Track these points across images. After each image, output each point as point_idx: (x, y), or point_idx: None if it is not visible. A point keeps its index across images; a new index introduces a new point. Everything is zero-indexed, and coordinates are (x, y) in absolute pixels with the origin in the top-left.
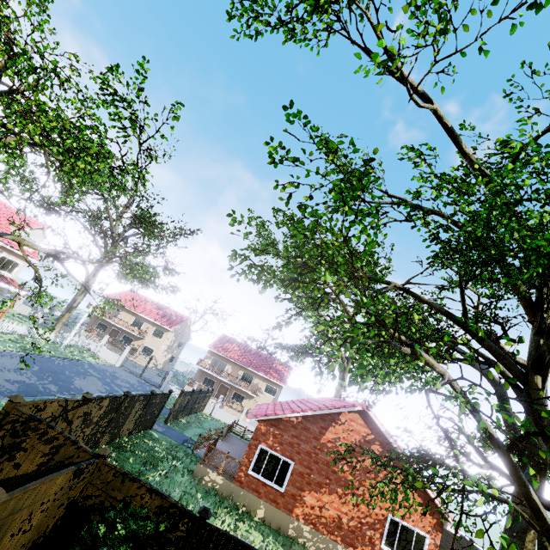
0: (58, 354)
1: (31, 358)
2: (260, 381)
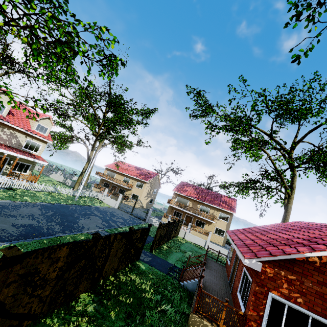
0: (73, 202)
1: (50, 206)
2: (214, 211)
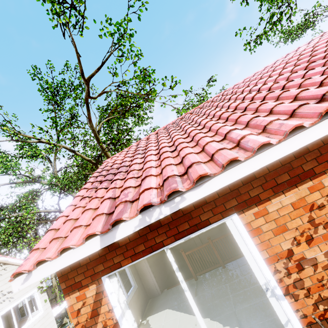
0: None
1: None
2: None
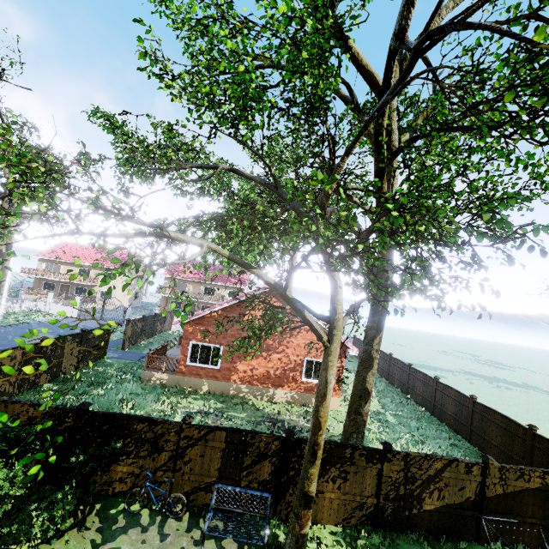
0: None
1: None
2: (222, 290)
